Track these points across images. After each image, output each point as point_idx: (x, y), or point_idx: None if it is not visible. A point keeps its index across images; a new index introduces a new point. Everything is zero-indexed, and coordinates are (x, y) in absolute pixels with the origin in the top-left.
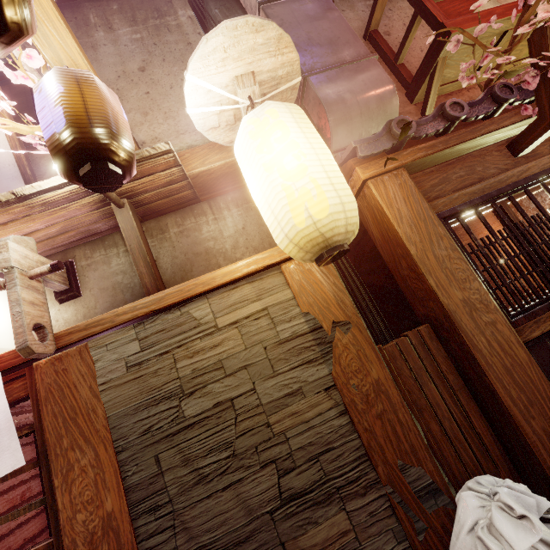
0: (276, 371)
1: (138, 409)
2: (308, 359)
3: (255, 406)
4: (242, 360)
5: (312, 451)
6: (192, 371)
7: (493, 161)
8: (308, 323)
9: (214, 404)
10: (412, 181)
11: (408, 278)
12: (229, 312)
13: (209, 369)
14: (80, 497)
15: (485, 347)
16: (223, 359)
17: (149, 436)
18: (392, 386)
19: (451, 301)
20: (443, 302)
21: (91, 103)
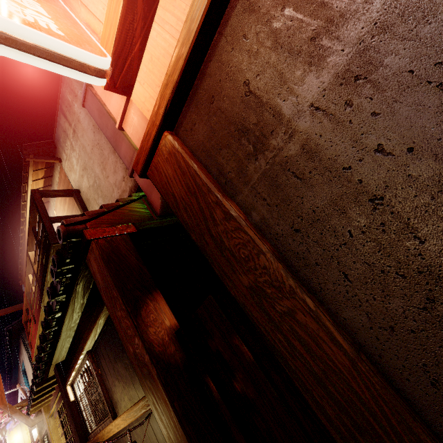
0: None
1: None
2: None
3: None
4: None
5: None
6: None
7: None
8: None
9: None
10: (37, 427)
11: None
12: None
13: None
14: None
15: None
16: None
17: None
18: None
19: None
20: None
21: (1, 434)
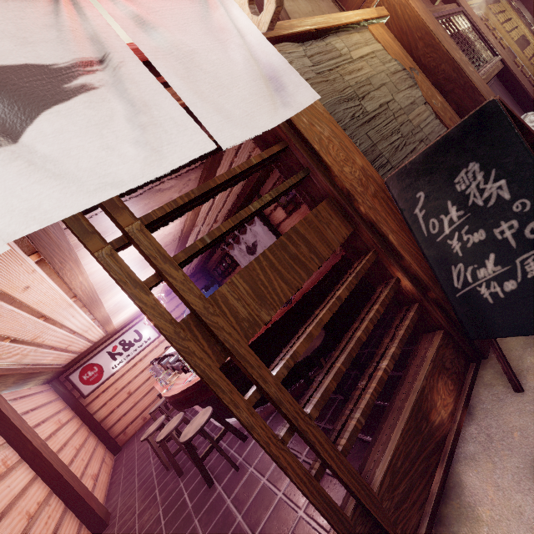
0: (399, 90)
1: (340, 102)
2: (410, 85)
3: (399, 110)
4: (380, 80)
5: (434, 136)
6: (355, 83)
7: (426, 3)
8: (399, 65)
9: (379, 105)
10: None
11: (423, 57)
12: (356, 49)
13: (364, 83)
14: (338, 157)
15: (476, 82)
16: (369, 78)
17: (355, 120)
18: (447, 105)
19: (456, 57)
20: (454, 58)
21: None
